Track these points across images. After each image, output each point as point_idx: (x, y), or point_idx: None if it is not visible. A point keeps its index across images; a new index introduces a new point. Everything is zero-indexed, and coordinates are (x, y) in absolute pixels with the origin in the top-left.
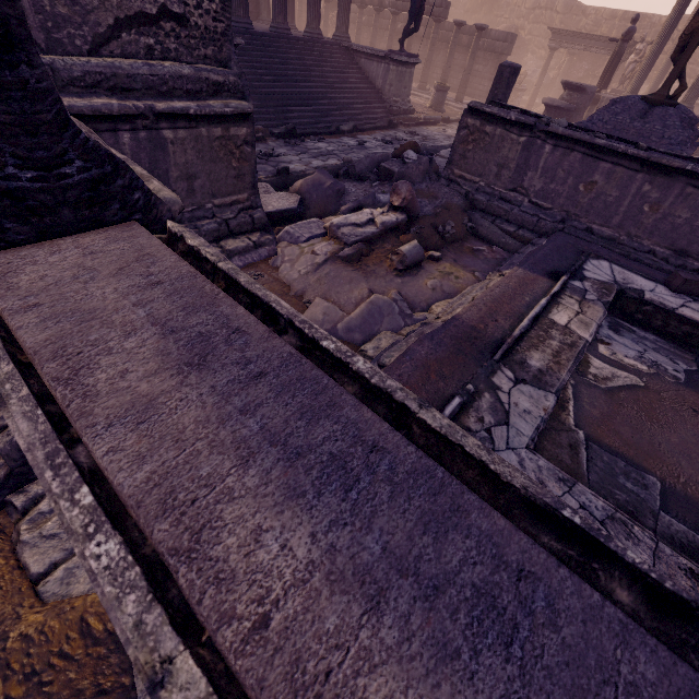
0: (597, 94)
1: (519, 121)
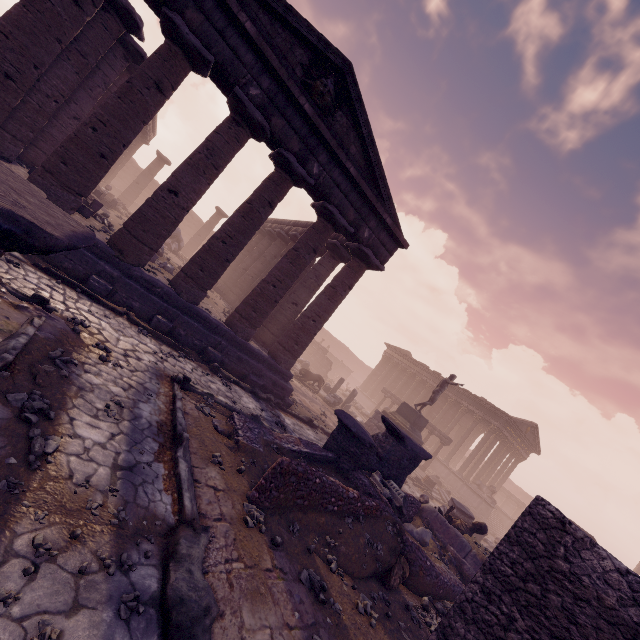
0: None
1: None
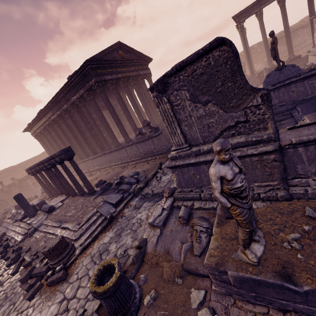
0: None
1: None
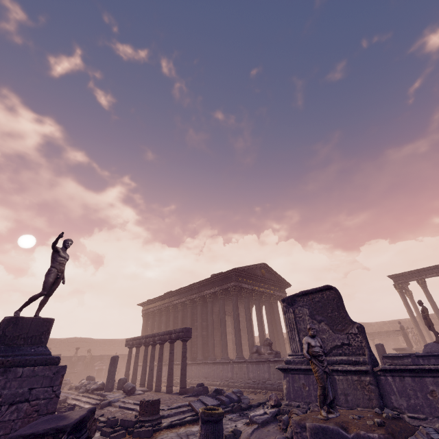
0: (411, 350)
1: (404, 355)
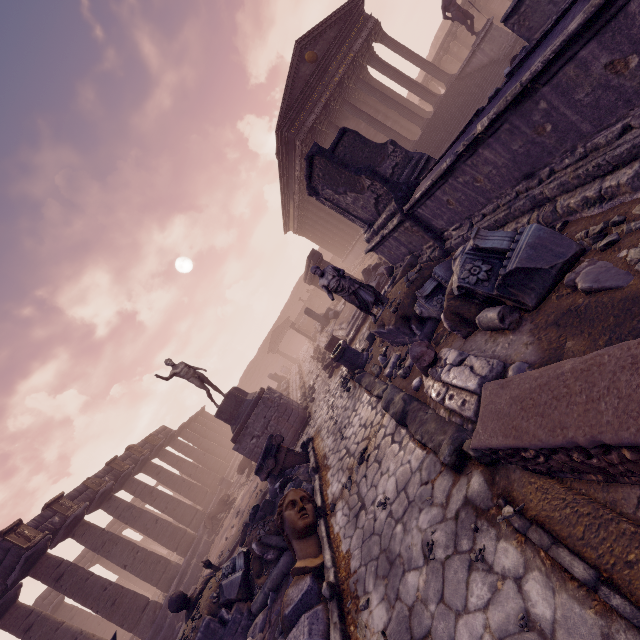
0: None
1: None
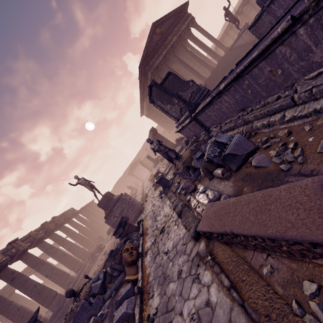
0: None
1: (259, 15)
